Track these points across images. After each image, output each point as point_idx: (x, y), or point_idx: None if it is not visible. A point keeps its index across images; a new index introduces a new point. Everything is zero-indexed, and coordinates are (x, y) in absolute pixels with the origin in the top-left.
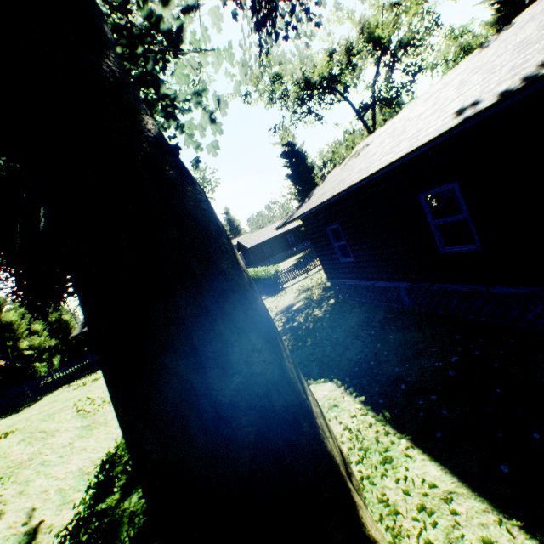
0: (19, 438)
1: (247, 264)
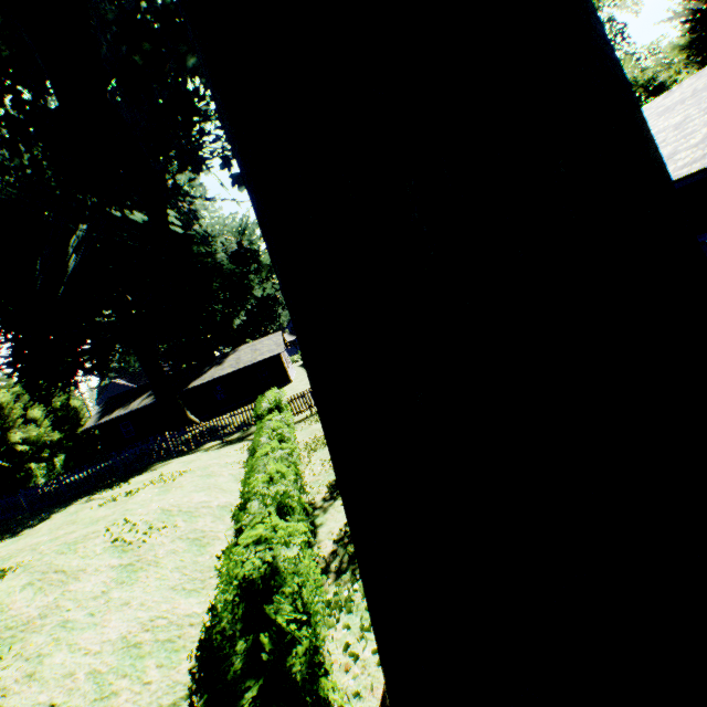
0: (24, 580)
1: None
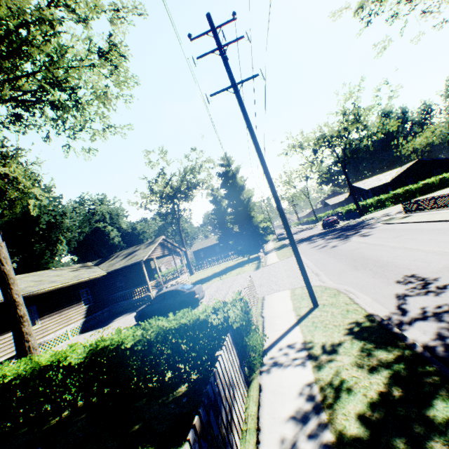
0: None
1: None
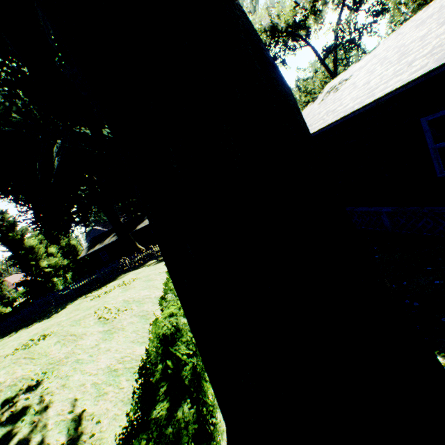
0: (55, 340)
1: None
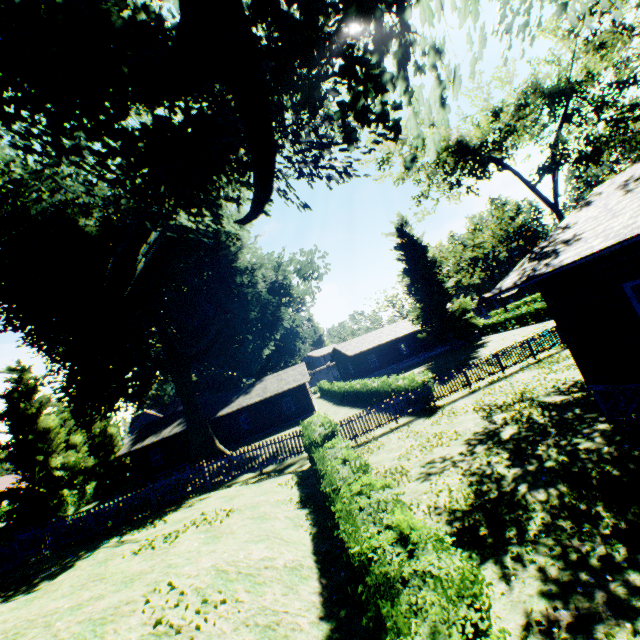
0: None
1: (342, 378)
